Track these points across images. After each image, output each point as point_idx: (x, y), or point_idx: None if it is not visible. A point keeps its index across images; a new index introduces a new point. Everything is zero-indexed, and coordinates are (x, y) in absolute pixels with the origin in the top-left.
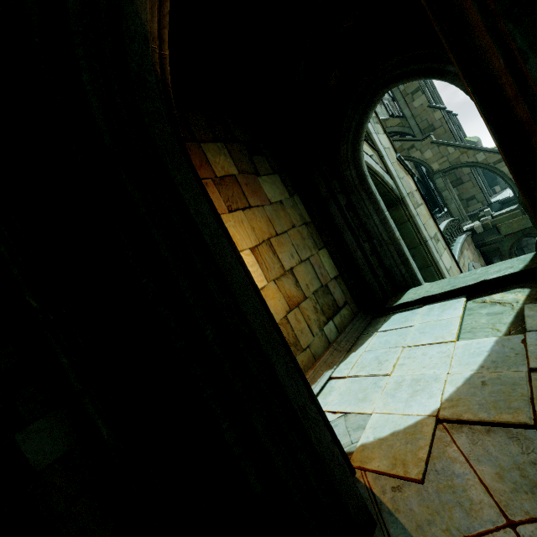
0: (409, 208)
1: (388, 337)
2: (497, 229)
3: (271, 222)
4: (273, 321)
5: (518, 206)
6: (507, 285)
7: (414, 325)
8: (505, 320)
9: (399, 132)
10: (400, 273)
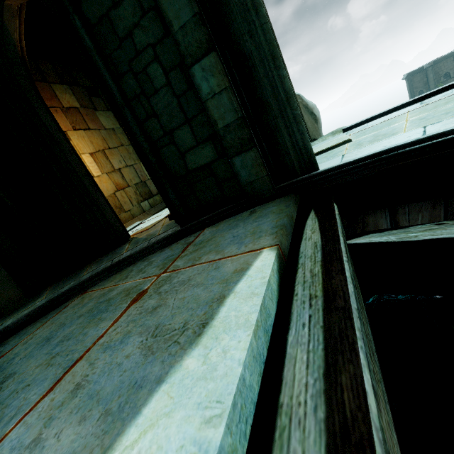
0: None
1: None
2: None
3: (105, 140)
4: (89, 174)
5: None
6: None
7: None
8: None
9: None
10: None
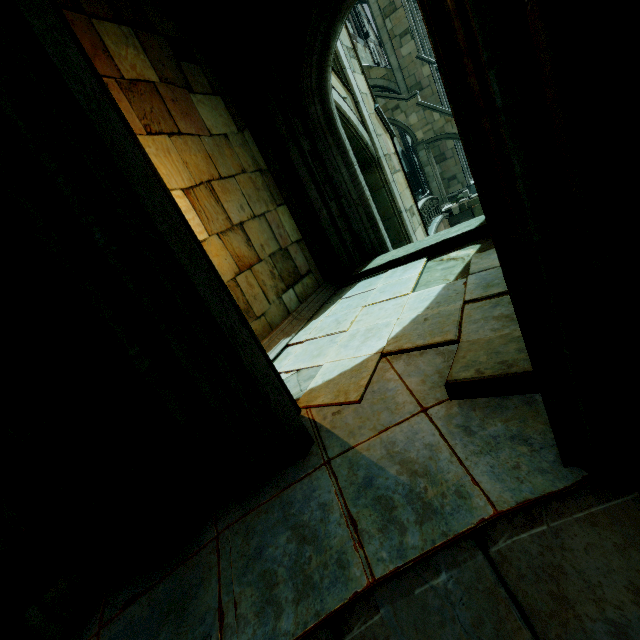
0: (385, 172)
1: (351, 302)
2: (472, 211)
3: (212, 160)
4: (200, 248)
5: None
6: (463, 244)
7: (376, 288)
8: (455, 271)
9: (385, 88)
10: (369, 239)
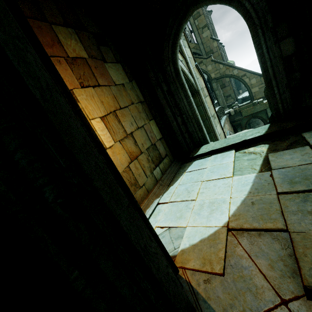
0: (202, 97)
1: (192, 175)
2: (241, 113)
3: (116, 99)
4: (117, 174)
5: (251, 101)
6: (256, 143)
7: (206, 168)
8: (258, 163)
9: (194, 53)
10: (198, 136)
